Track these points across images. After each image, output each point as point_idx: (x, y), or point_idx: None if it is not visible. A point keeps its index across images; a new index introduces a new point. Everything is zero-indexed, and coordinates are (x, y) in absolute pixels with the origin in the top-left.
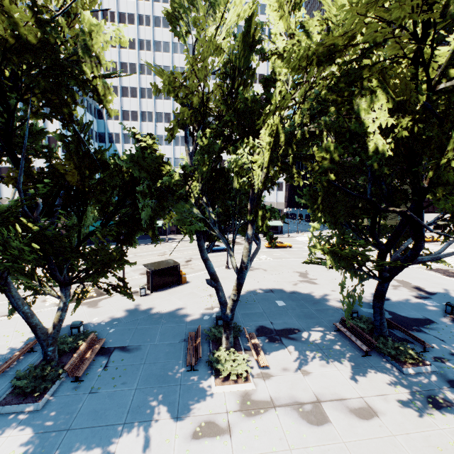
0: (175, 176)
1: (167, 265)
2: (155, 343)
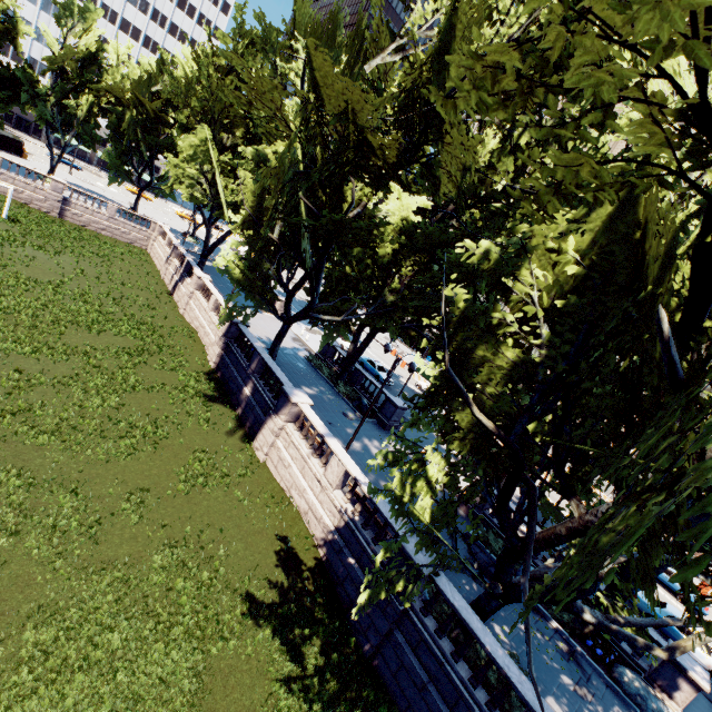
0: (42, 91)
1: (14, 138)
2: (6, 163)
